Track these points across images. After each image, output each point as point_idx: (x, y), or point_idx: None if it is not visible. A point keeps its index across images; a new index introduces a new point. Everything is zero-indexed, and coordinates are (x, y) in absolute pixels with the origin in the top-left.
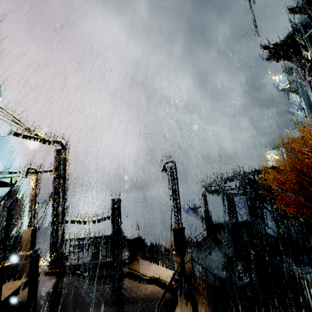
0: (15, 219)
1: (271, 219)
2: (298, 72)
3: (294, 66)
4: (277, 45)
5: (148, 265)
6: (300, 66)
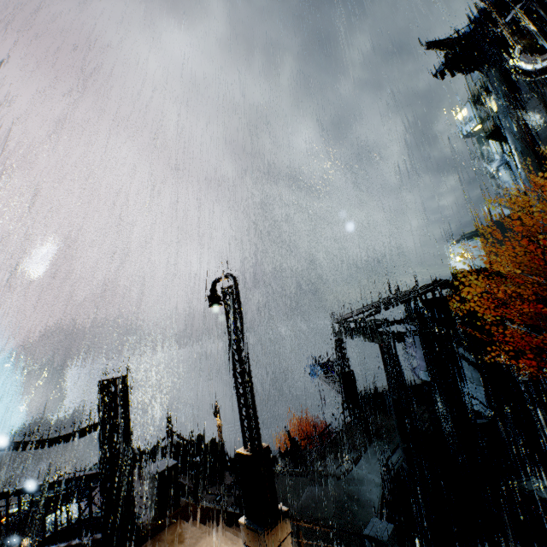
0: None
1: (474, 379)
2: (499, 91)
3: (490, 80)
4: (456, 39)
5: (195, 542)
6: (502, 77)
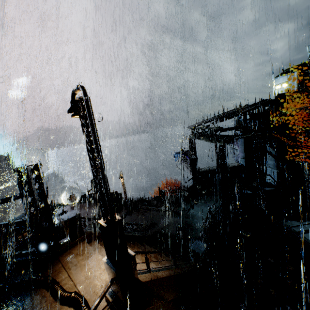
0: (5, 173)
1: (272, 165)
2: None
3: None
4: None
5: (89, 256)
6: None
